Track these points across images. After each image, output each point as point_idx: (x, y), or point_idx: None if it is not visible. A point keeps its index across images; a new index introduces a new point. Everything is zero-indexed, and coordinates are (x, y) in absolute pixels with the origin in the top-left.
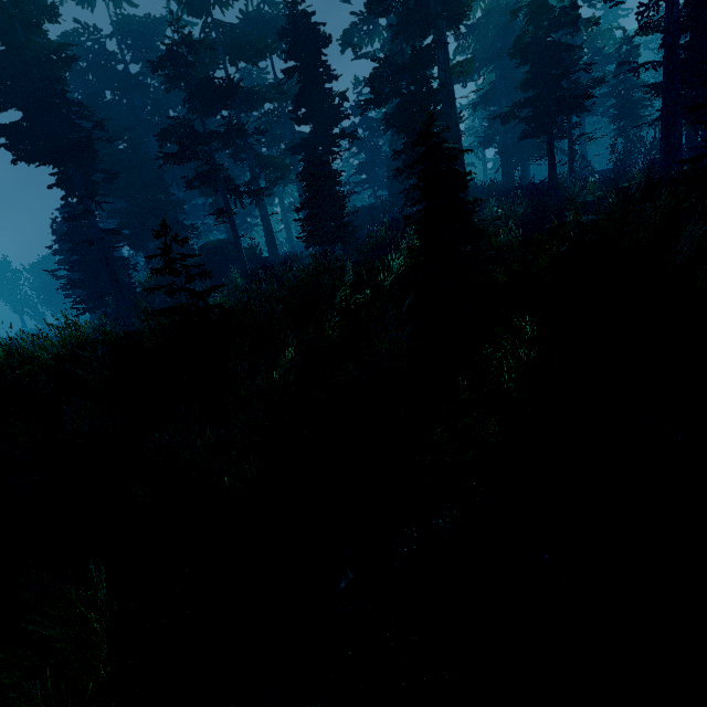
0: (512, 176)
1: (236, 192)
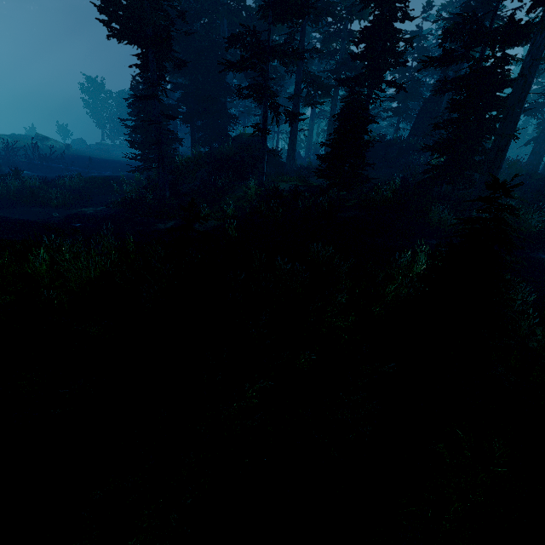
0: (540, 157)
1: (276, 111)
